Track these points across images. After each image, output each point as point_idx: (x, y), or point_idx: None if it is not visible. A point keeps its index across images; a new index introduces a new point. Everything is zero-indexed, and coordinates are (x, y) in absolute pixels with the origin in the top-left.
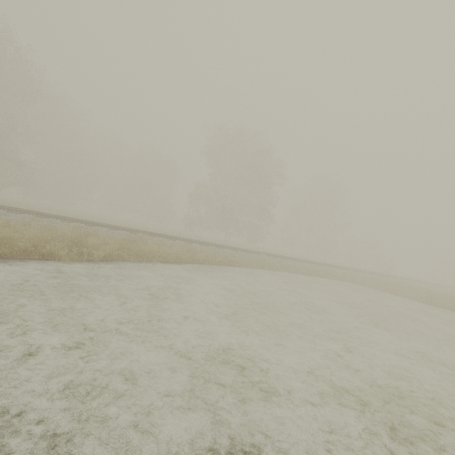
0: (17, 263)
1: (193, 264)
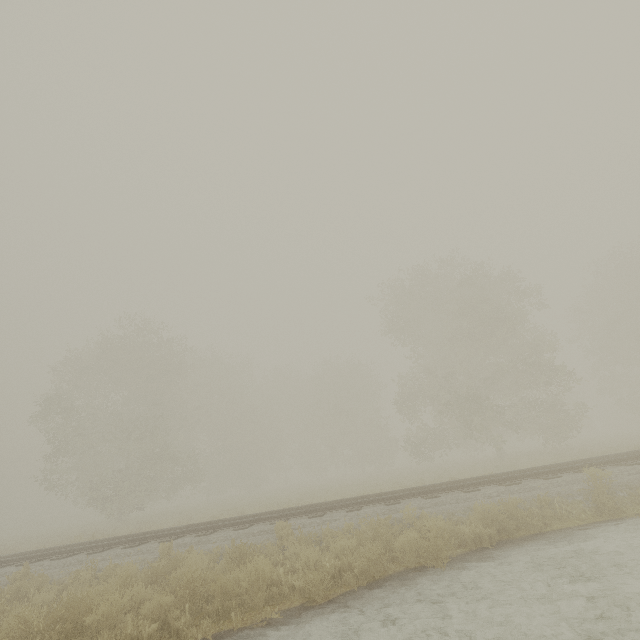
0: None
1: (391, 579)
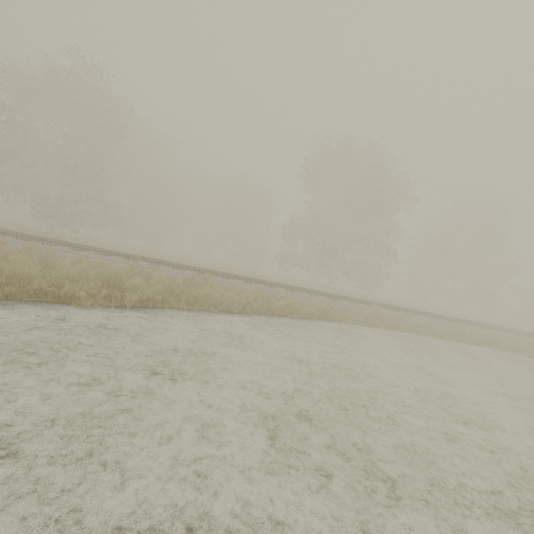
0: (20, 306)
1: (268, 315)
